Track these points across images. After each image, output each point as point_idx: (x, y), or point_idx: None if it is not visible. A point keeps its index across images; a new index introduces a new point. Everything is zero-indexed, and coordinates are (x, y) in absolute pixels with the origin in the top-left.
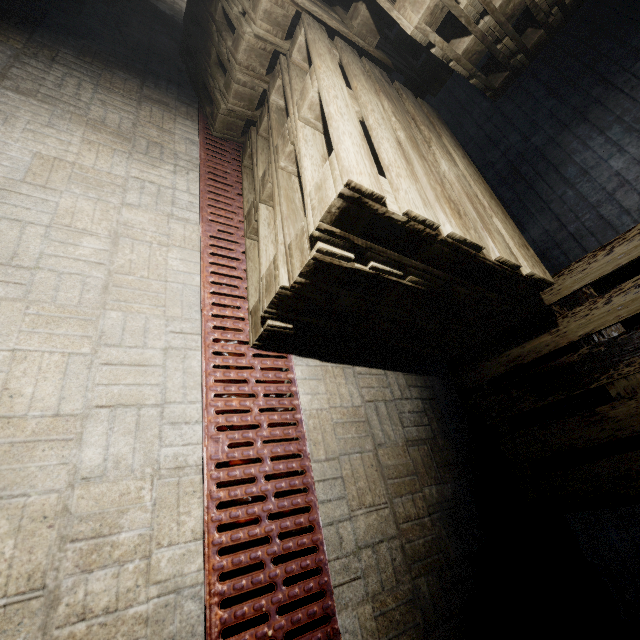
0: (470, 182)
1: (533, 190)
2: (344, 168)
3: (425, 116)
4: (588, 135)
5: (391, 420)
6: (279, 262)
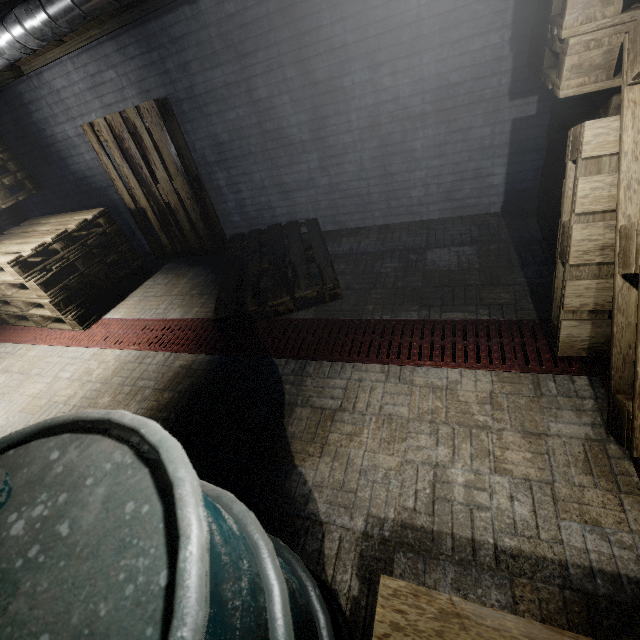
0: (61, 220)
1: (96, 190)
2: (4, 263)
3: (27, 226)
4: (73, 161)
5: (155, 288)
6: (42, 302)
